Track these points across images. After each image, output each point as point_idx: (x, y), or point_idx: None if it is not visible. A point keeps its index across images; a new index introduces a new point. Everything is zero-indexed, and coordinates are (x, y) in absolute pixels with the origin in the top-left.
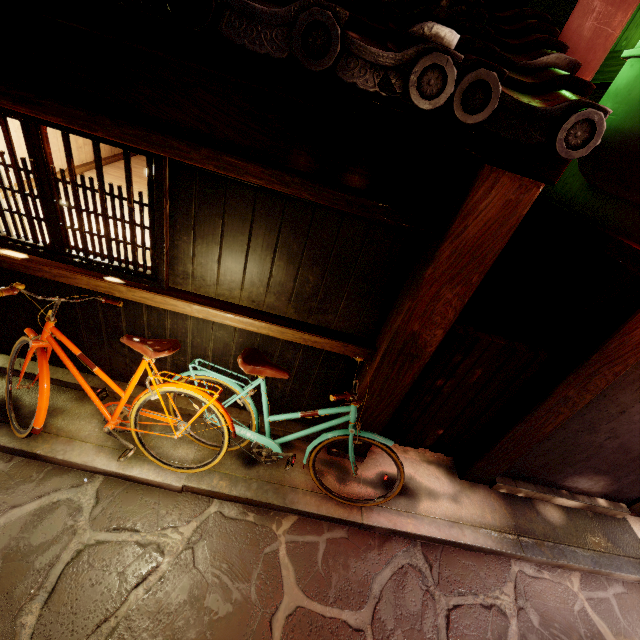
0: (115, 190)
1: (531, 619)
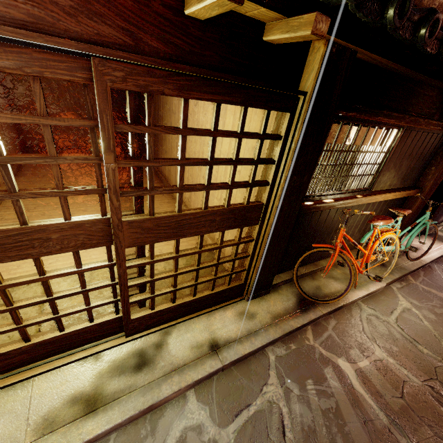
0: None
1: None
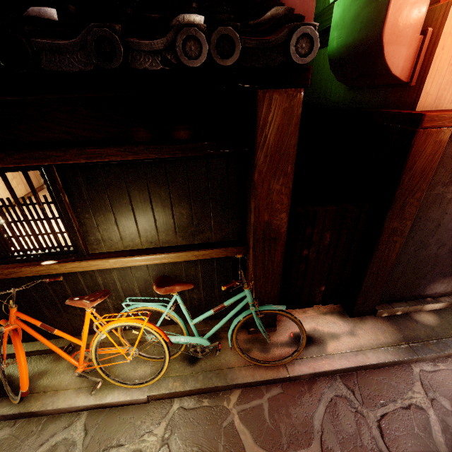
0: (45, 206)
1: (443, 405)
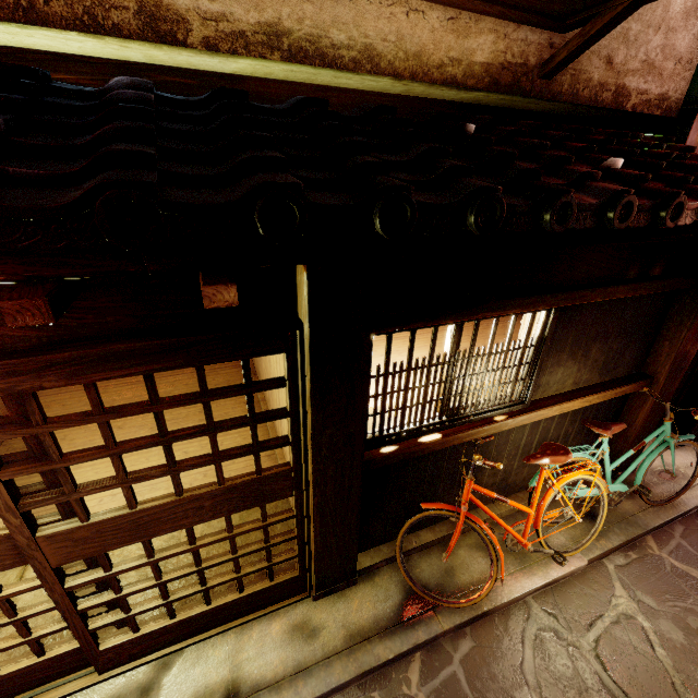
0: None
1: None
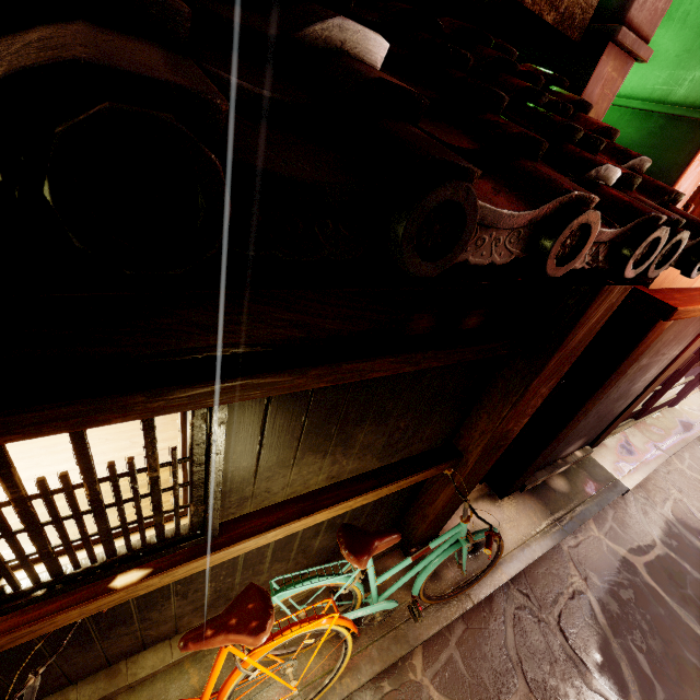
0: None
1: (594, 582)
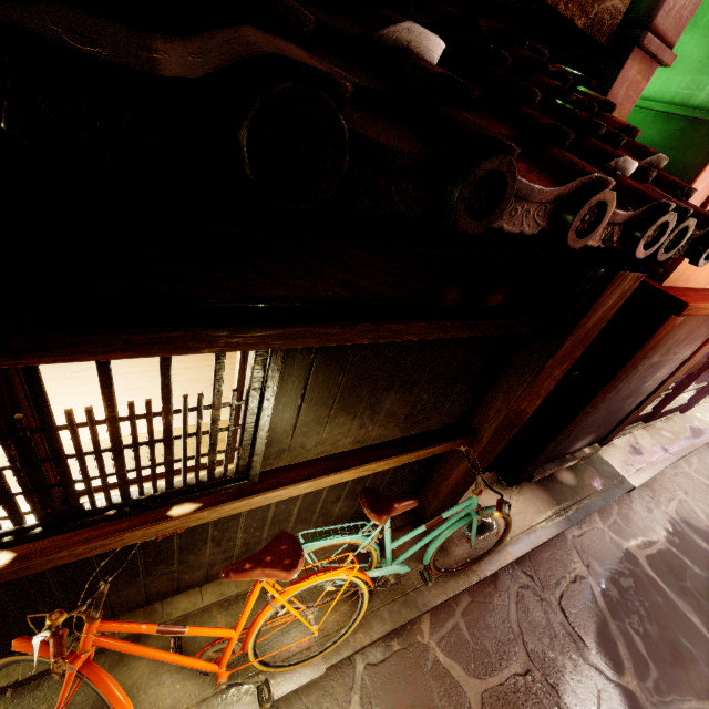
0: None
1: (596, 569)
